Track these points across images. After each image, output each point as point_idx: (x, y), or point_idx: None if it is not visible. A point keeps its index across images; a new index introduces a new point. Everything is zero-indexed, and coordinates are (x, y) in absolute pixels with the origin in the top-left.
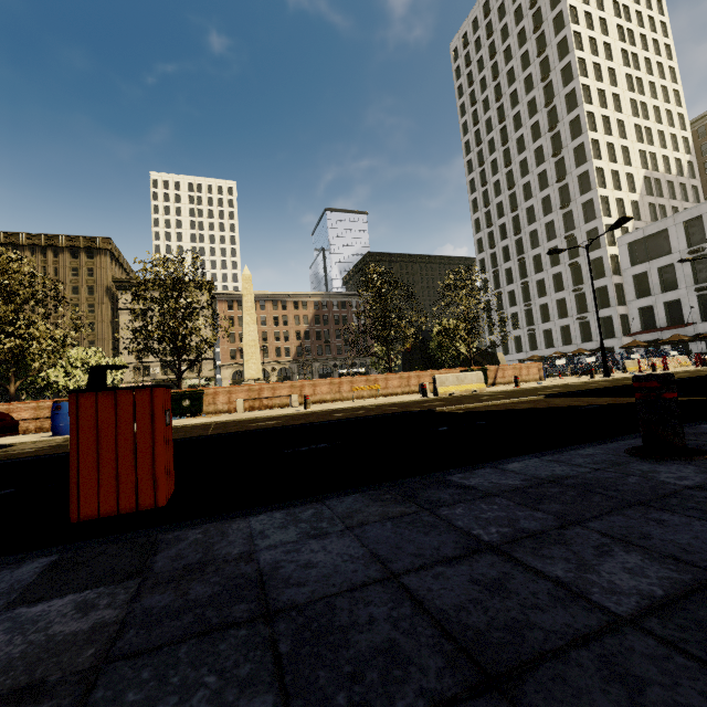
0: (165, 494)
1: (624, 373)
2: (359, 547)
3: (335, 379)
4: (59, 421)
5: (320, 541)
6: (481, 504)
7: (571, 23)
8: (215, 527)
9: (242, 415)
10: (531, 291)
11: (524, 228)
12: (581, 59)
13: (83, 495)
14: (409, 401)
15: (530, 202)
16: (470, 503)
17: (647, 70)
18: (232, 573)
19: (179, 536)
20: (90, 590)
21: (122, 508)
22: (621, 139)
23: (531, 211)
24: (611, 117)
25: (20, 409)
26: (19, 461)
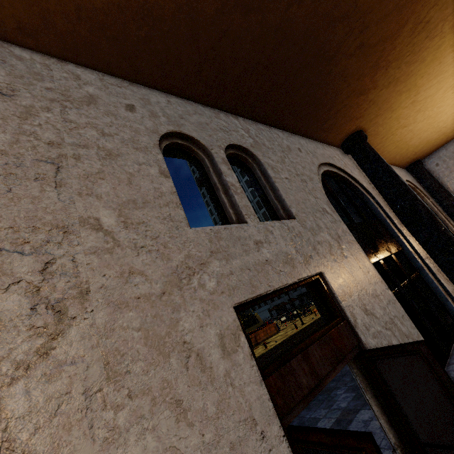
0: None
1: (311, 316)
2: None
3: None
4: None
5: None
6: None
7: None
8: None
9: None
10: None
11: None
12: None
13: None
14: None
15: None
16: None
17: None
18: None
19: None
20: None
21: None
22: None
23: None
24: None
25: None
26: None
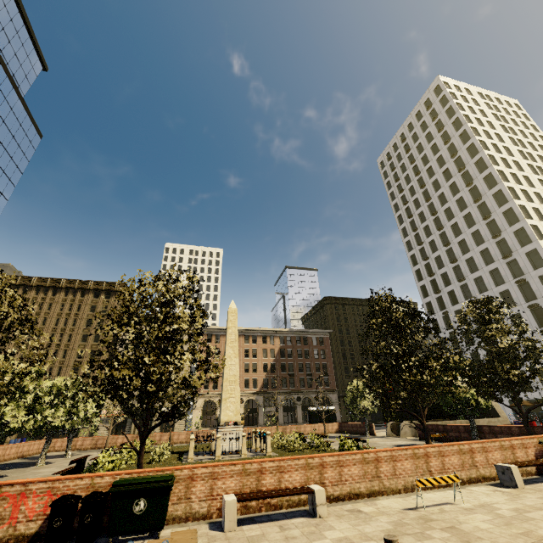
0: None
1: None
2: None
3: (368, 452)
4: None
5: None
6: None
7: (475, 136)
8: None
9: None
10: None
11: (467, 275)
12: (490, 155)
13: None
14: None
15: (469, 255)
16: None
17: (542, 162)
18: None
19: None
20: None
21: None
22: (542, 205)
23: (471, 262)
24: (528, 190)
25: None
26: None
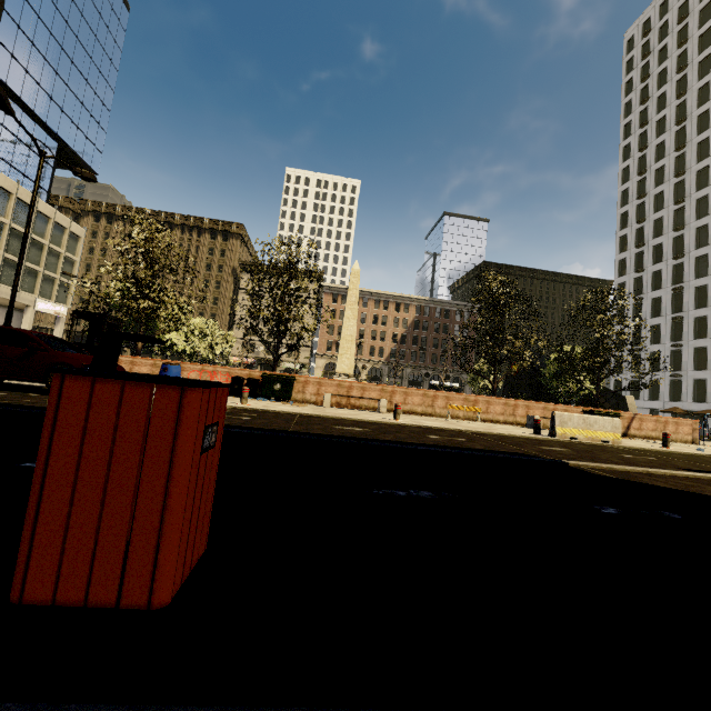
0: (170, 583)
1: None
2: None
3: (429, 391)
4: None
5: None
6: None
7: None
8: None
9: (327, 411)
10: (685, 328)
11: (688, 251)
12: None
13: (36, 557)
14: (517, 436)
15: (704, 221)
16: None
17: None
18: None
19: None
20: None
21: (92, 596)
22: None
23: (704, 232)
24: None
25: (141, 363)
26: None
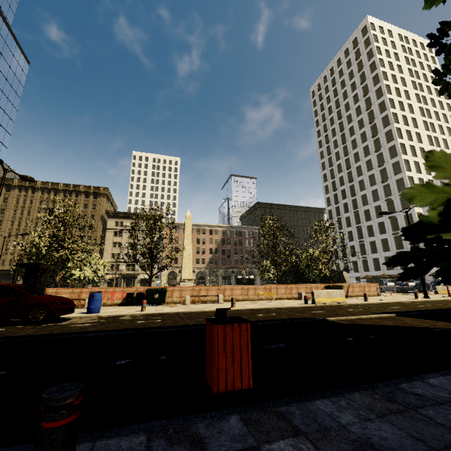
0: (251, 380)
1: (437, 295)
2: (399, 430)
3: (245, 286)
4: (92, 304)
5: (373, 424)
6: (439, 409)
7: (383, 80)
8: (301, 406)
9: (193, 308)
10: (363, 232)
11: (357, 192)
12: (390, 98)
13: (220, 378)
14: (297, 307)
15: (361, 177)
16: (432, 407)
17: (432, 104)
18: (348, 438)
19: (288, 410)
20: (286, 439)
21: (235, 387)
22: (419, 143)
23: (362, 183)
24: (411, 131)
25: (62, 292)
26: (99, 335)
